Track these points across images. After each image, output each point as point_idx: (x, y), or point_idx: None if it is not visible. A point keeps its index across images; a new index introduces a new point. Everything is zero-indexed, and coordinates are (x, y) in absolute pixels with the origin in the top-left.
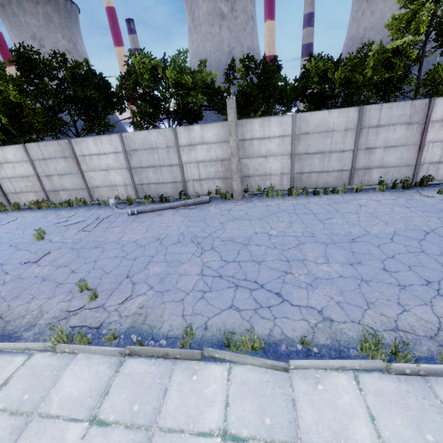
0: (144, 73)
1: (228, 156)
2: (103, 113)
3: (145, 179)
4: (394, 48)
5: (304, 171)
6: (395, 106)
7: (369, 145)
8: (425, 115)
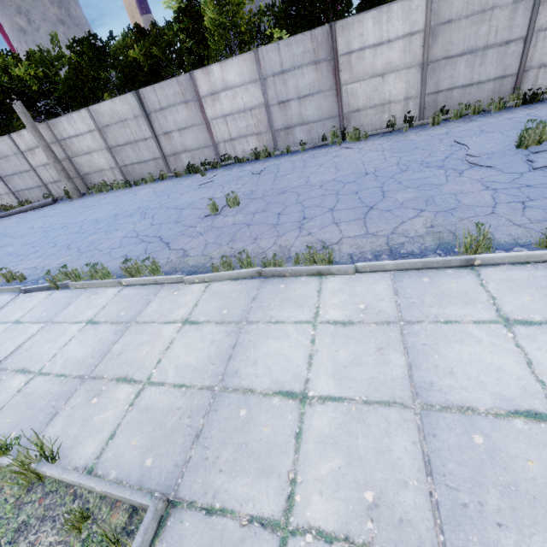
0: (6, 73)
1: (62, 157)
2: (9, 119)
3: (17, 186)
4: (174, 12)
5: (126, 163)
6: (165, 85)
7: (165, 130)
8: (194, 91)
